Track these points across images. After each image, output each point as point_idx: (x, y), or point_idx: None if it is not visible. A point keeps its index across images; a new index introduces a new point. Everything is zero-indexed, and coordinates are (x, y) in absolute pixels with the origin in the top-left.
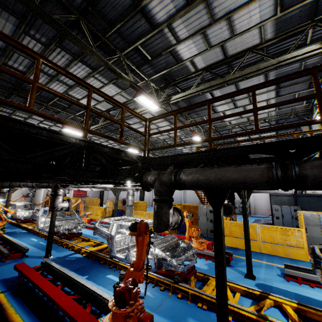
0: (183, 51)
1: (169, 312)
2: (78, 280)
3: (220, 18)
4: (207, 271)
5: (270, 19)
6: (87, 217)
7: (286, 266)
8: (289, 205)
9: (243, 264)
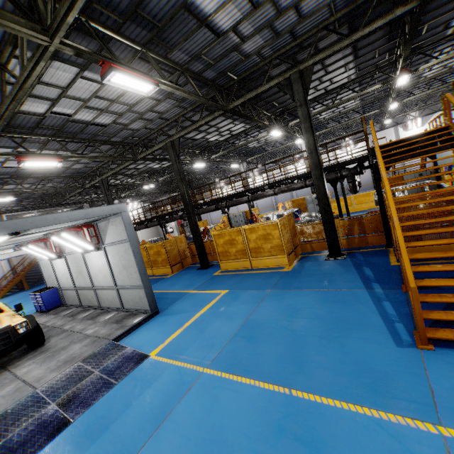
0: None
1: None
2: None
3: None
4: None
5: None
6: None
7: None
8: None
9: None
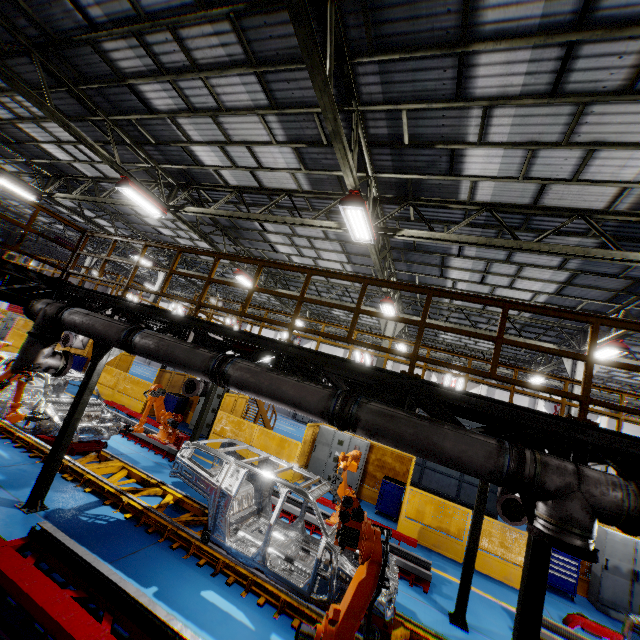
0: (202, 154)
1: (15, 473)
2: None
3: (237, 143)
4: (129, 459)
5: (297, 171)
6: None
7: None
8: None
9: None
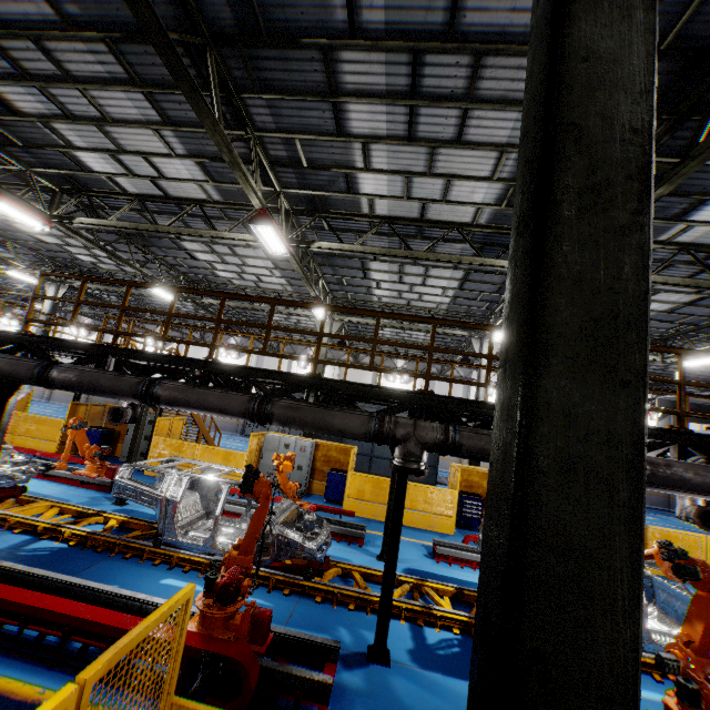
0: (89, 160)
1: None
2: None
3: (131, 153)
4: (56, 499)
5: (204, 182)
6: None
7: None
8: None
9: None
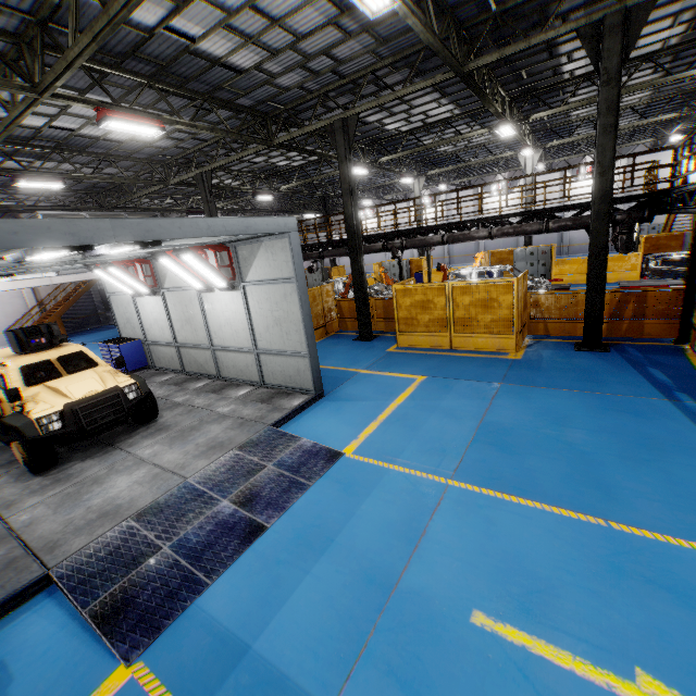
0: None
1: None
2: None
3: None
4: None
5: None
6: None
7: None
8: None
9: None
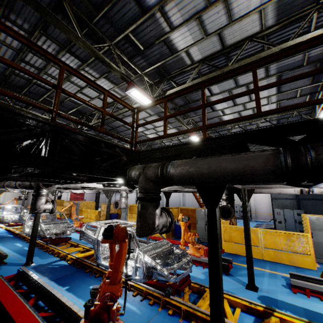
0: (178, 40)
1: None
2: (54, 293)
3: (217, 1)
4: (203, 281)
5: (271, 1)
6: (79, 221)
7: (291, 276)
8: (291, 209)
9: (244, 273)
